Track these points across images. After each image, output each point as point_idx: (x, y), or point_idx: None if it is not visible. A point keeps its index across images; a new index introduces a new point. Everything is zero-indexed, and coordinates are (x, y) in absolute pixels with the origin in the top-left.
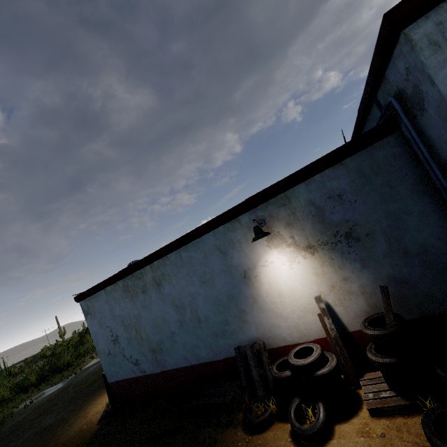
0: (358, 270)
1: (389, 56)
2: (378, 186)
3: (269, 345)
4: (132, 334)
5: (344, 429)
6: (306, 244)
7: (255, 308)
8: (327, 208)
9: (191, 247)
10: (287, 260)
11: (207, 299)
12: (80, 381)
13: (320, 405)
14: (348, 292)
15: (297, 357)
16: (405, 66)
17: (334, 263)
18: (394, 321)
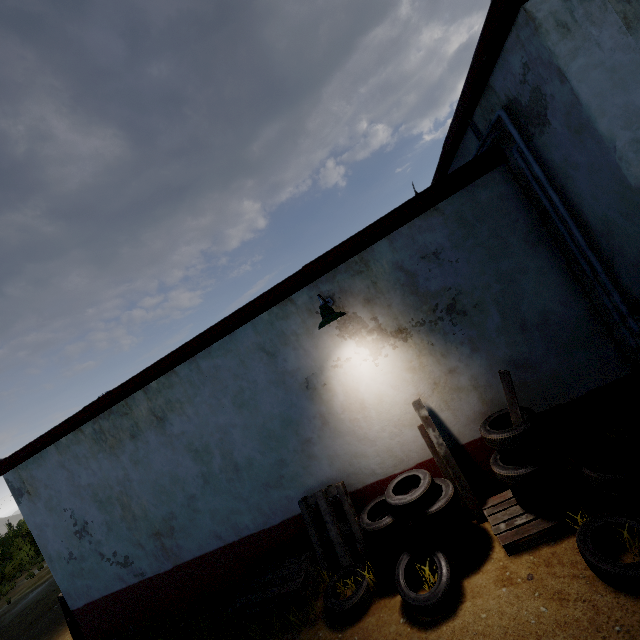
0: (467, 356)
1: (500, 48)
2: (484, 239)
3: (351, 486)
4: (115, 514)
5: (477, 582)
6: (395, 326)
7: (327, 433)
8: (421, 273)
9: (217, 351)
10: (369, 354)
11: (249, 431)
12: (9, 624)
13: (441, 556)
14: (456, 389)
15: (396, 494)
16: (522, 60)
17: (435, 350)
18: (524, 416)
